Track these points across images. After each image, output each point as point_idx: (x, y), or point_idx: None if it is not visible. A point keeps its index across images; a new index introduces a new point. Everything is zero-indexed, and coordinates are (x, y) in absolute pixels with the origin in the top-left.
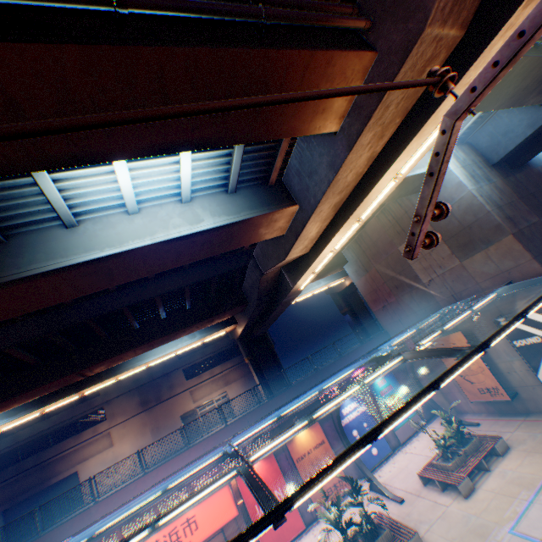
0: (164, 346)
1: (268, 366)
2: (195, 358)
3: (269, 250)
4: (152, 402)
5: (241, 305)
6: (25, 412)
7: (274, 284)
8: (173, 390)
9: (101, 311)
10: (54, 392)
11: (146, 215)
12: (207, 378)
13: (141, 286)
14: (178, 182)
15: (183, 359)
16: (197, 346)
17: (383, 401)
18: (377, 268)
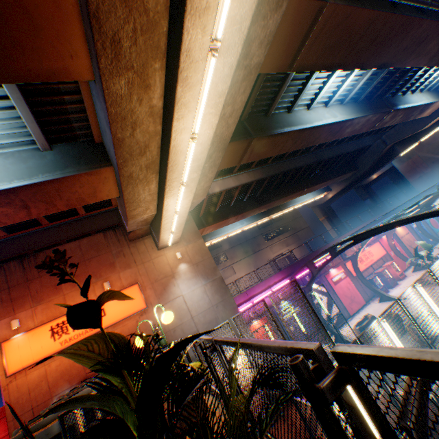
0: (302, 198)
1: (336, 221)
2: (267, 230)
3: (405, 128)
4: (250, 252)
5: (355, 170)
6: (255, 220)
7: (382, 155)
8: (259, 247)
9: (329, 156)
10: (263, 213)
11: (414, 96)
12: (276, 242)
13: (338, 148)
14: (426, 84)
15: (261, 230)
16: (265, 224)
17: (427, 221)
18: (418, 155)
